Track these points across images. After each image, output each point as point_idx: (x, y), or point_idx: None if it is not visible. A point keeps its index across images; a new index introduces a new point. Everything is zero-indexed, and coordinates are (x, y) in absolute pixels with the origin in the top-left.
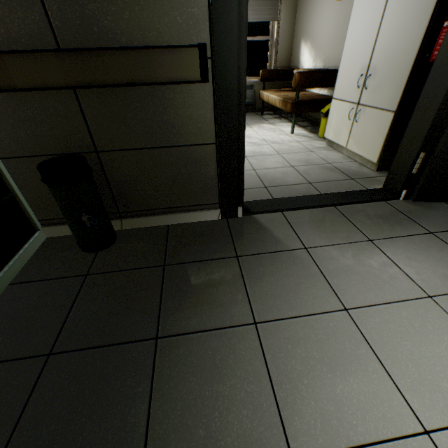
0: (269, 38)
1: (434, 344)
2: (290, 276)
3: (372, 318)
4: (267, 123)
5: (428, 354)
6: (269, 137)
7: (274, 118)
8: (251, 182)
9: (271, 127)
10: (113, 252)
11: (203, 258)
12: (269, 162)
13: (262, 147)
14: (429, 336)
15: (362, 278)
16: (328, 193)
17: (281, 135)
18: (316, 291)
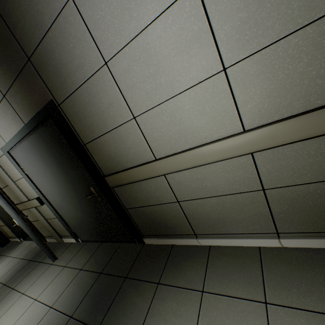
0: None
1: None
2: None
3: None
4: None
5: None
6: None
7: None
8: None
9: None
10: (2, 248)
11: (2, 254)
12: None
13: None
14: None
15: None
16: None
17: None
18: None
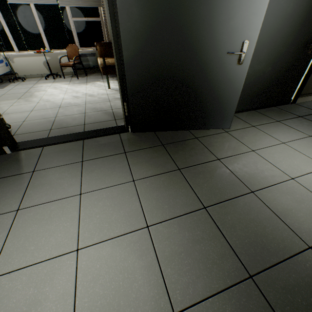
0: (100, 19)
1: (52, 223)
2: (2, 192)
3: (29, 213)
4: (101, 81)
5: (41, 231)
6: (92, 92)
7: (110, 77)
8: (44, 126)
9: (100, 84)
10: None
11: None
12: (72, 111)
13: (79, 99)
14: (54, 219)
15: (50, 188)
16: (86, 131)
17: (101, 90)
18: (10, 200)
